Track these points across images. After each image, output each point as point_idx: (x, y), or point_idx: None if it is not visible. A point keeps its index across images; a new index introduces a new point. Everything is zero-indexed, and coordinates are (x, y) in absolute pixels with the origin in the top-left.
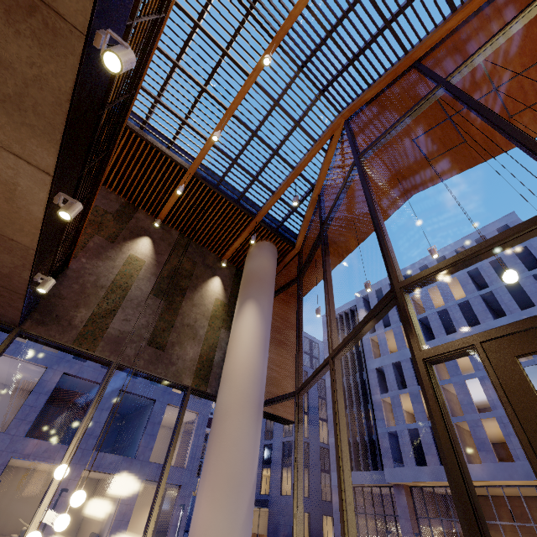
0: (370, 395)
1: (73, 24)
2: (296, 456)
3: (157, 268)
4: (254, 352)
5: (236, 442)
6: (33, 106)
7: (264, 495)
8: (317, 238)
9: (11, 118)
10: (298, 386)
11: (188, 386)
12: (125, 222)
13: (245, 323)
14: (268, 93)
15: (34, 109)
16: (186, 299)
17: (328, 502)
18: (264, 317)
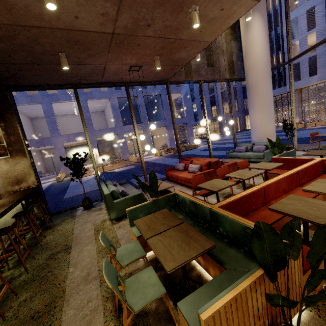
0: (282, 44)
1: None
2: (291, 89)
3: None
4: (264, 48)
5: (265, 92)
6: None
7: (215, 117)
8: None
9: None
10: (289, 58)
11: (228, 79)
12: None
13: (255, 32)
14: None
15: None
16: None
17: (247, 110)
18: (265, 22)
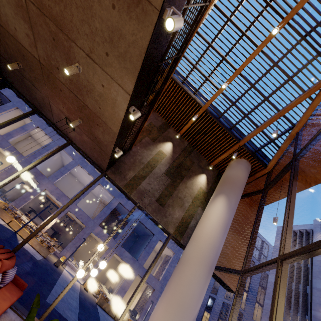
0: (310, 308)
1: (155, 6)
2: (230, 319)
3: (171, 160)
4: (216, 230)
5: (189, 283)
6: (129, 58)
7: None
8: (288, 164)
9: (120, 65)
10: (244, 268)
11: (170, 233)
12: (162, 132)
13: (215, 208)
14: (270, 57)
15: (130, 59)
16: (182, 182)
17: None
18: (230, 209)
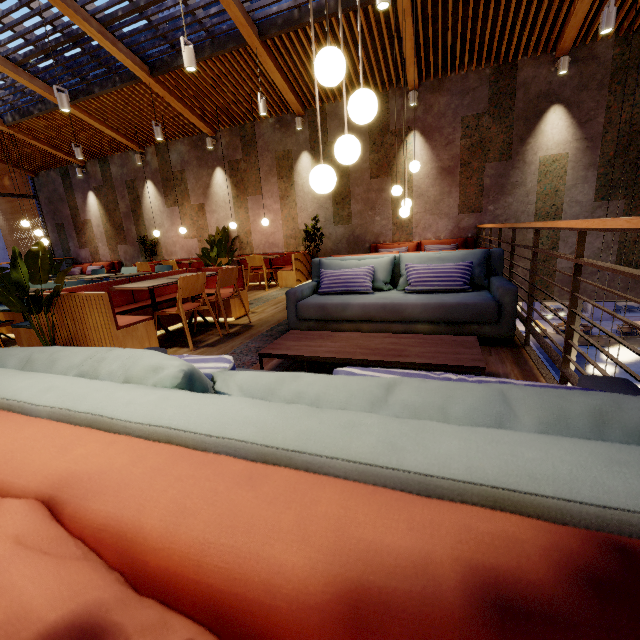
0: None
1: None
2: None
3: (590, 151)
4: None
5: None
6: None
7: None
8: None
9: None
10: None
11: None
12: (509, 111)
13: None
14: None
15: None
16: None
17: None
18: None
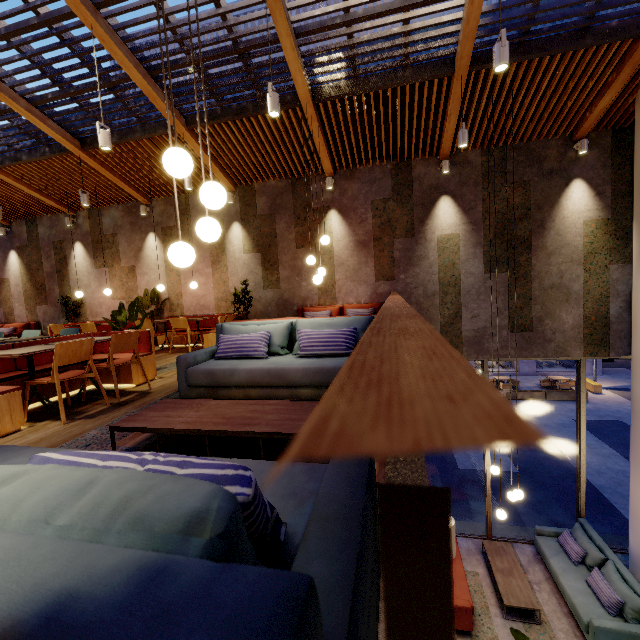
0: None
1: None
2: None
3: (476, 233)
4: None
5: None
6: None
7: None
8: None
9: None
10: None
11: (579, 358)
12: (409, 198)
13: None
14: None
15: None
16: (535, 253)
17: None
18: None
